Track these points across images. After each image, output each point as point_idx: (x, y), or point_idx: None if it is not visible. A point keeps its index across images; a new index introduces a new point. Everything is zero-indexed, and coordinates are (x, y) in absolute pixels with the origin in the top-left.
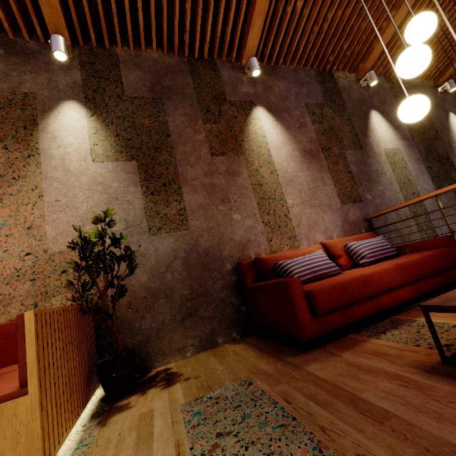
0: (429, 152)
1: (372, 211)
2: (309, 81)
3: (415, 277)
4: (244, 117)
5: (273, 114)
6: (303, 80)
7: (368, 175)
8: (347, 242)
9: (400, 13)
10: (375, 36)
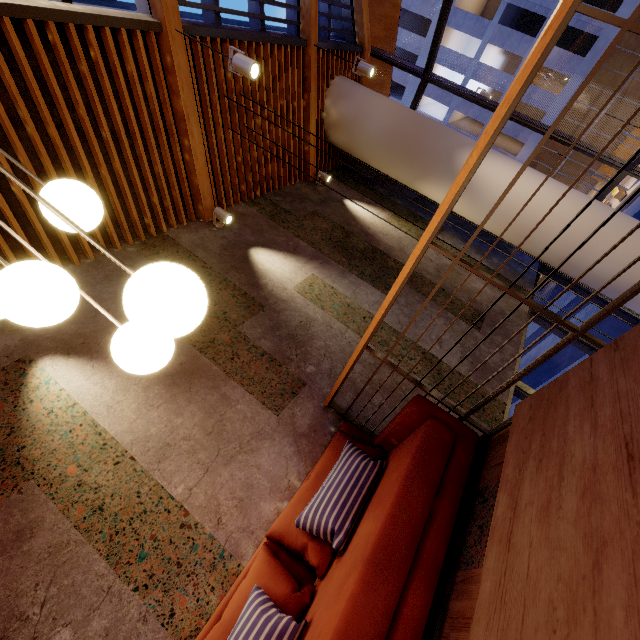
0: (349, 255)
1: (328, 387)
2: (131, 264)
3: (408, 556)
4: (11, 399)
5: (78, 353)
6: (119, 268)
7: (292, 339)
8: (296, 518)
9: (194, 139)
10: (188, 172)
